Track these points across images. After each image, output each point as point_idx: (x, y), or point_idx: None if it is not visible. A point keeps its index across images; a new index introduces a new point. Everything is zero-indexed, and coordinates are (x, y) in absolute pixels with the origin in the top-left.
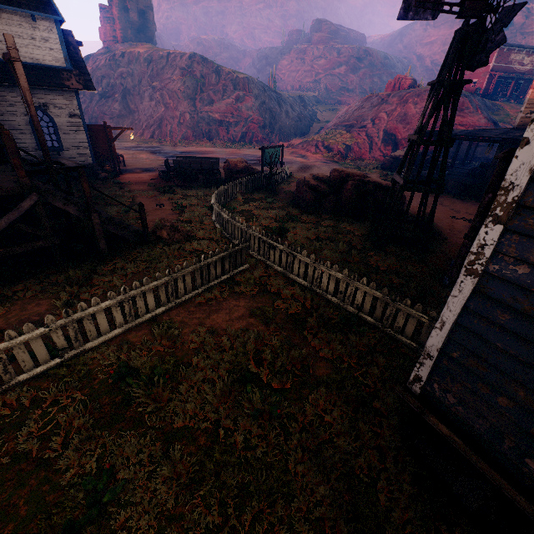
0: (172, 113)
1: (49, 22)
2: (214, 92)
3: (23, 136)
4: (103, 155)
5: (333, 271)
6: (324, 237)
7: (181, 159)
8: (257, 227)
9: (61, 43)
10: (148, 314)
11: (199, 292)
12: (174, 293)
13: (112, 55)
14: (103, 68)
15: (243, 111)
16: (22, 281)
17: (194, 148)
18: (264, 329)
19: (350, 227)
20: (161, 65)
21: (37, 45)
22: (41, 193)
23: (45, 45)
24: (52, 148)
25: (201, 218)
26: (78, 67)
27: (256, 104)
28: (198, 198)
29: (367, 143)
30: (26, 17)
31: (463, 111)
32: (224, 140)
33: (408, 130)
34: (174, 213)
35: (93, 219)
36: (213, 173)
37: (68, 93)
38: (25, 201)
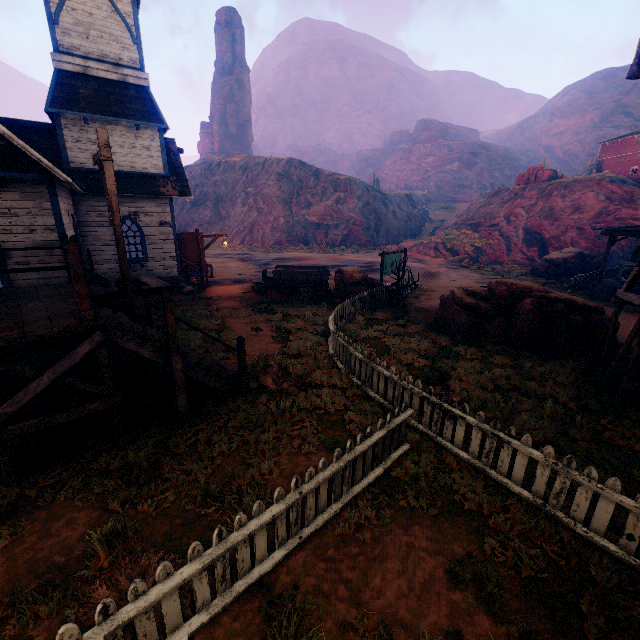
0: (265, 217)
1: (153, 131)
2: (311, 194)
3: (107, 247)
4: (190, 266)
5: (609, 490)
6: (508, 386)
7: (283, 270)
8: (397, 366)
9: (162, 151)
10: (254, 571)
11: (338, 509)
12: (299, 517)
13: (208, 165)
14: (198, 177)
15: (344, 213)
16: (58, 464)
17: (289, 254)
18: (493, 631)
19: (541, 368)
20: (256, 172)
21: (137, 153)
22: (107, 330)
23: (145, 153)
24: (135, 260)
25: (313, 350)
26: (176, 173)
27: (359, 205)
28: (304, 320)
29: (503, 244)
30: (130, 127)
31: (634, 202)
32: (321, 244)
33: (557, 227)
34: (276, 341)
35: (173, 365)
36: (321, 285)
37: (162, 201)
38: (82, 344)
